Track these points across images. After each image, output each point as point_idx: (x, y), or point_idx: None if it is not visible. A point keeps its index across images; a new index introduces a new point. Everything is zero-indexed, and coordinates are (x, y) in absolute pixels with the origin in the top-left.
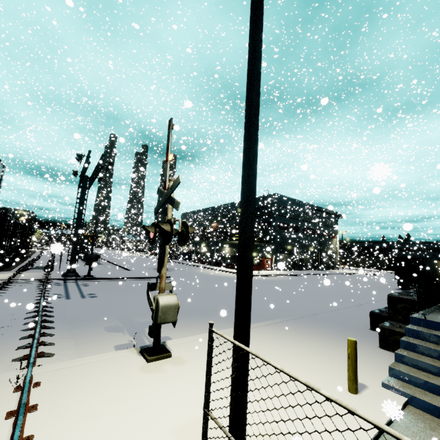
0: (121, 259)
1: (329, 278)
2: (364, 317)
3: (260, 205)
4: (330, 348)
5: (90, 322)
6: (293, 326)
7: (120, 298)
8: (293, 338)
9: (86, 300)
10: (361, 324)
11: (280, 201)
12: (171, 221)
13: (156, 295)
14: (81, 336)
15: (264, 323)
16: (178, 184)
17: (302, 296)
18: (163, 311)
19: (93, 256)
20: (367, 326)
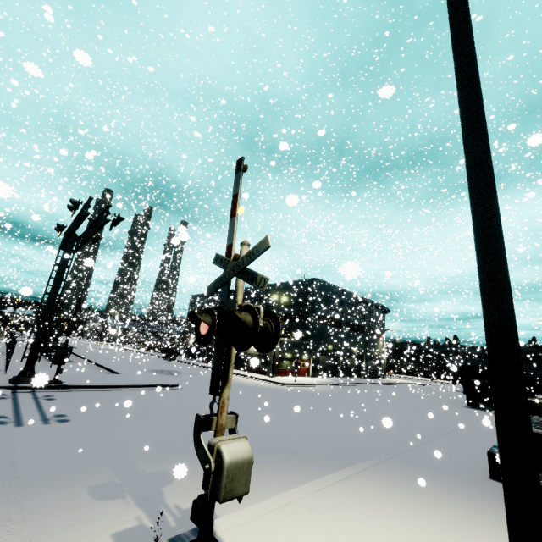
0: (101, 354)
1: (381, 389)
2: (468, 456)
3: (296, 291)
4: (467, 521)
5: (60, 475)
6: (389, 476)
7: (109, 424)
8: (405, 502)
9: (51, 428)
10: (473, 468)
11: (322, 287)
12: (253, 308)
13: (216, 441)
14: (45, 512)
15: (347, 472)
16: (265, 249)
17: (366, 418)
18: (231, 475)
19: (67, 352)
20: (483, 473)
